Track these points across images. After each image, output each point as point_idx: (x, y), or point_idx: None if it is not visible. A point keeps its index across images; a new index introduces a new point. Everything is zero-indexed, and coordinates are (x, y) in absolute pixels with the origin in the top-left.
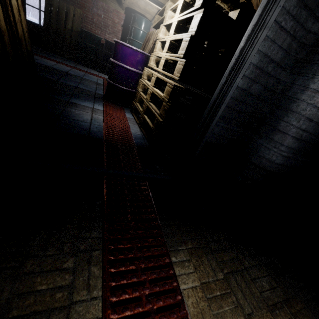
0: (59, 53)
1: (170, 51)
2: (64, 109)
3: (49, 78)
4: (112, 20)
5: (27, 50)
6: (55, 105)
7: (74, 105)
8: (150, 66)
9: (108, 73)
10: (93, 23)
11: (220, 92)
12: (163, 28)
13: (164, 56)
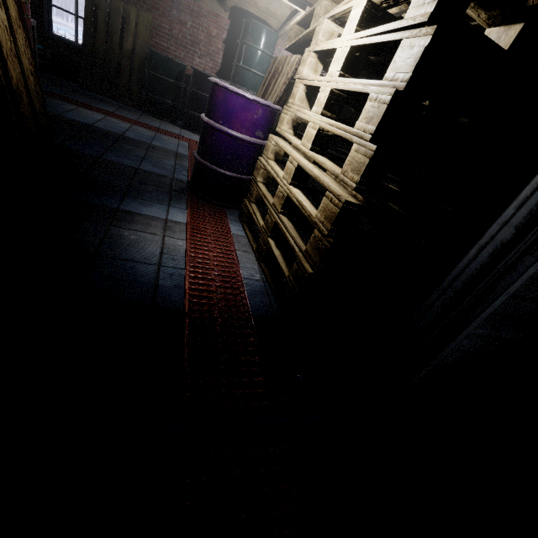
0: (110, 95)
1: (329, 111)
2: (107, 234)
3: (84, 154)
4: (207, 32)
5: (34, 111)
6: (88, 224)
7: (128, 219)
8: (282, 133)
9: (198, 130)
10: (173, 38)
11: (491, 262)
12: (311, 56)
13: (315, 121)
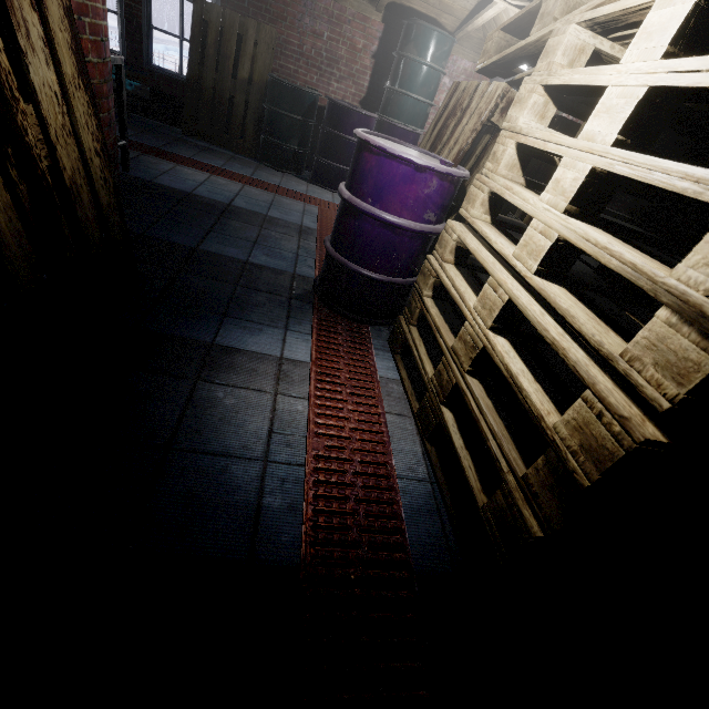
0: (219, 141)
1: (580, 206)
2: (191, 399)
3: (176, 244)
4: (350, 44)
5: (100, 207)
6: (166, 381)
7: (226, 364)
8: (471, 221)
9: (332, 184)
10: (303, 57)
11: None
12: (537, 92)
13: (547, 221)
